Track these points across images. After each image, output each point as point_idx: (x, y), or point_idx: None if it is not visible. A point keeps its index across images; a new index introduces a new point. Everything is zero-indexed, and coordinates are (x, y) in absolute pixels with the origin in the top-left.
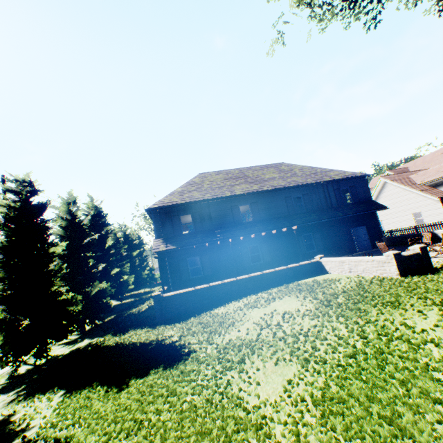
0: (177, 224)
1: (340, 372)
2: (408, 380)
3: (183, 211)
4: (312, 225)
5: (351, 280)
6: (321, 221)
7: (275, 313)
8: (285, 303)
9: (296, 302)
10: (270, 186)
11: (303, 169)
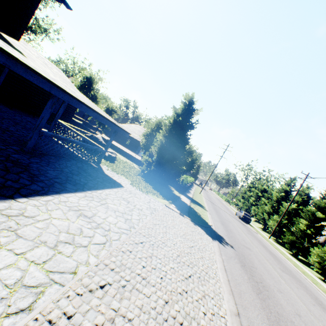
0: None
1: None
2: None
3: None
4: None
5: None
6: None
7: None
8: None
9: None
10: None
11: None
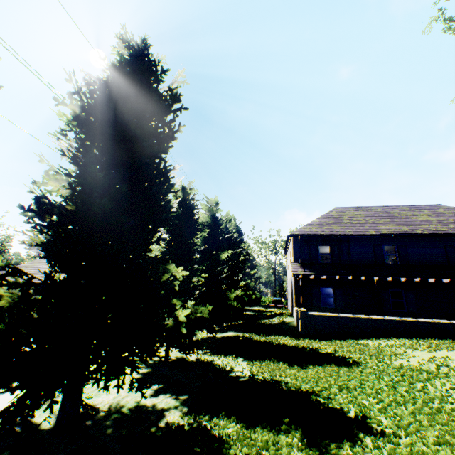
0: (314, 253)
1: None
2: None
3: (321, 241)
4: None
5: None
6: None
7: (448, 359)
8: None
9: None
10: (425, 230)
11: None
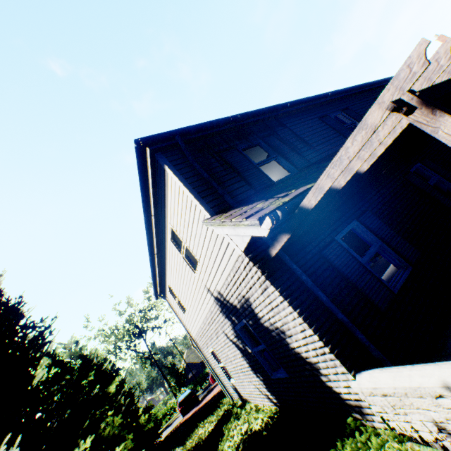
0: (246, 166)
1: None
2: None
3: (238, 140)
4: None
5: None
6: None
7: None
8: None
9: None
10: None
11: None
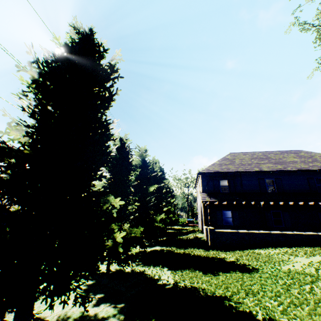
0: (217, 185)
1: None
2: None
3: (221, 177)
4: None
5: None
6: None
7: None
8: None
9: None
10: (293, 167)
11: None
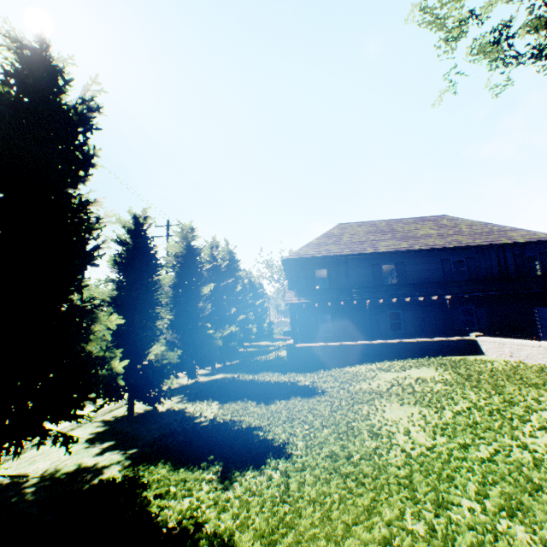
0: (311, 278)
1: (453, 413)
2: (506, 422)
3: (318, 265)
4: (475, 297)
5: (506, 363)
6: (488, 293)
7: (408, 378)
8: (421, 372)
9: (433, 373)
10: (424, 245)
11: (473, 225)
